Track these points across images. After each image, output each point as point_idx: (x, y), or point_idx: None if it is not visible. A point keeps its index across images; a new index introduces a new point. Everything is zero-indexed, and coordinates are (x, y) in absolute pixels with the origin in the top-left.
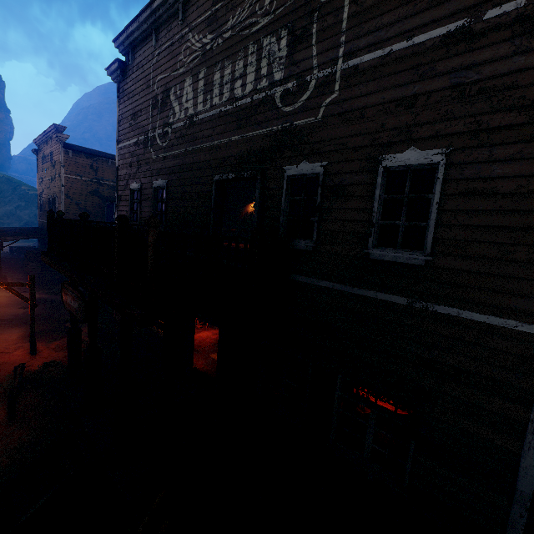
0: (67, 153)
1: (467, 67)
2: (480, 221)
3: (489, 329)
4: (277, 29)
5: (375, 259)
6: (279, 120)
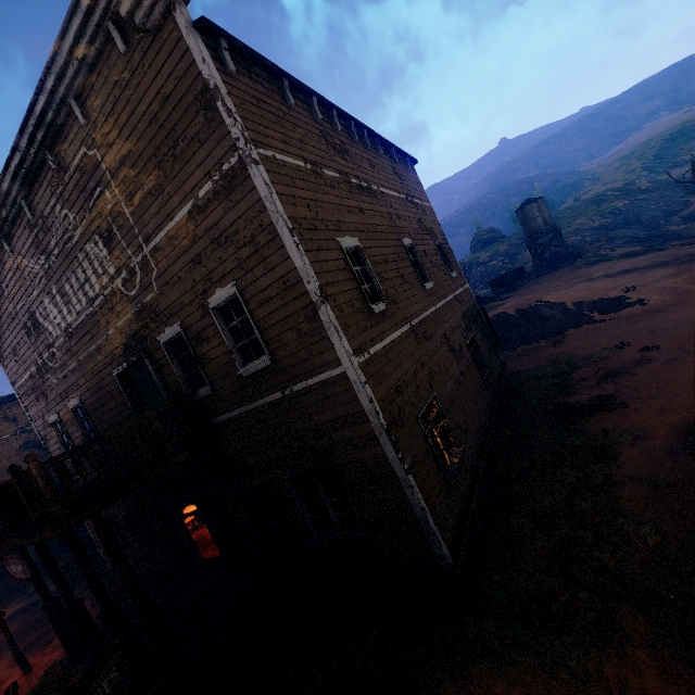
0: None
1: (211, 227)
2: (277, 319)
3: (324, 384)
4: (90, 237)
5: (248, 375)
6: (133, 304)
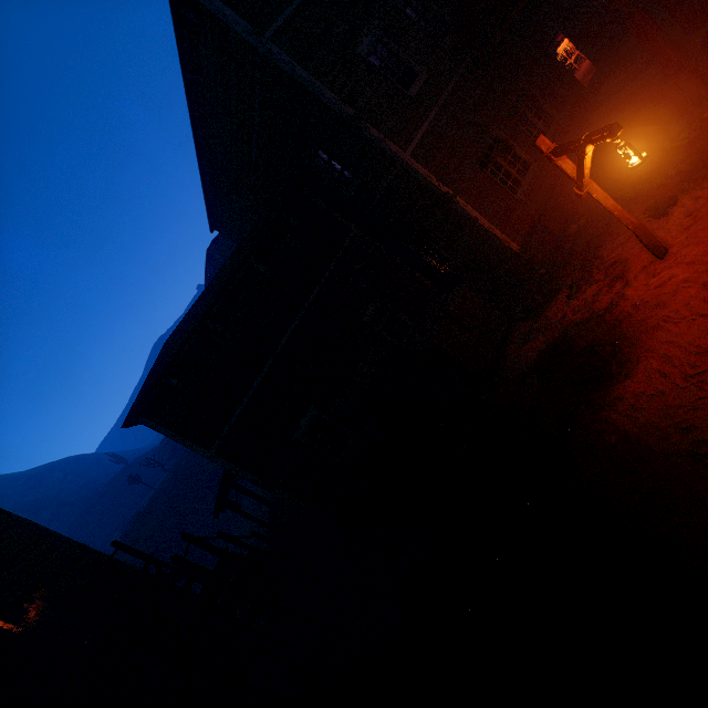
0: None
1: None
2: None
3: None
4: None
5: None
6: None
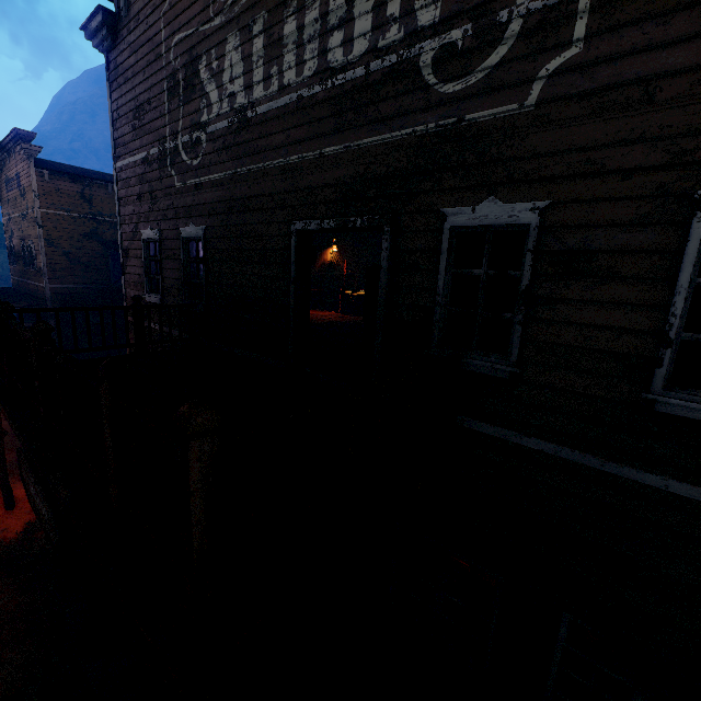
0: (41, 176)
1: None
2: None
3: None
4: None
5: (666, 411)
6: (431, 112)
